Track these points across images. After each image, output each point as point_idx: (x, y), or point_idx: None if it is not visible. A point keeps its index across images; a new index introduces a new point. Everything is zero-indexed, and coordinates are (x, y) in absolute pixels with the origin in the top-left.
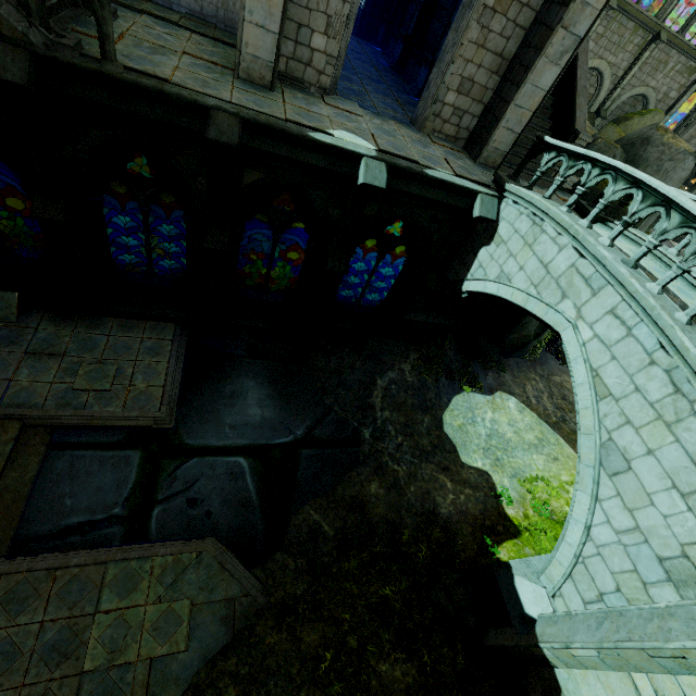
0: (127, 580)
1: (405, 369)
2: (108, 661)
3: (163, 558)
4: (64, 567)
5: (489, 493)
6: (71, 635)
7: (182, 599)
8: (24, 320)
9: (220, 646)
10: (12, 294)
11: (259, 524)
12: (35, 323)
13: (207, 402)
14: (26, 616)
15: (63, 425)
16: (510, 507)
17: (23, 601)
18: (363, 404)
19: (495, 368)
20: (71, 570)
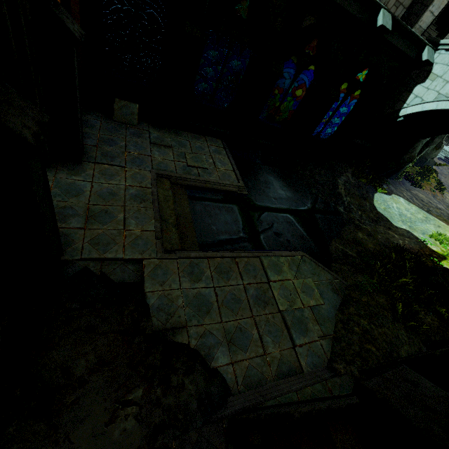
0: (275, 266)
1: (348, 176)
2: (289, 306)
3: (285, 257)
4: (239, 256)
5: (417, 240)
6: (262, 292)
7: (307, 278)
8: (139, 125)
9: (338, 303)
10: (135, 105)
11: (315, 249)
12: (146, 128)
13: (255, 184)
14: (233, 281)
15: (191, 185)
16: (432, 247)
17: (227, 273)
18: (334, 193)
19: (385, 182)
20: (242, 259)
